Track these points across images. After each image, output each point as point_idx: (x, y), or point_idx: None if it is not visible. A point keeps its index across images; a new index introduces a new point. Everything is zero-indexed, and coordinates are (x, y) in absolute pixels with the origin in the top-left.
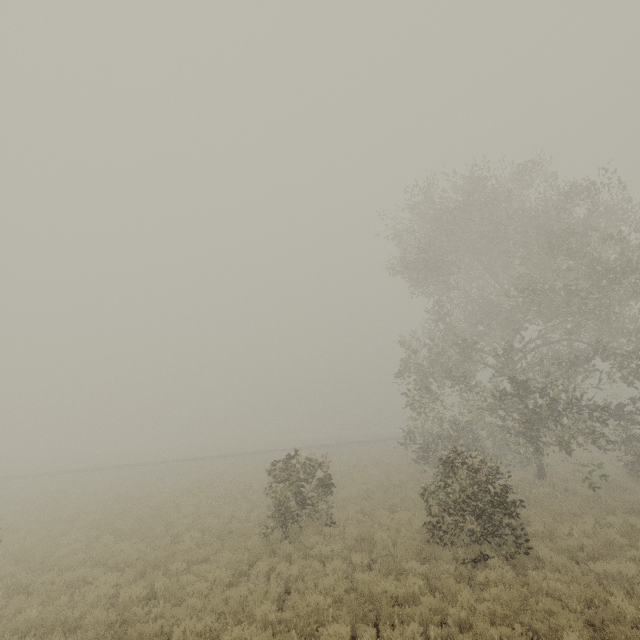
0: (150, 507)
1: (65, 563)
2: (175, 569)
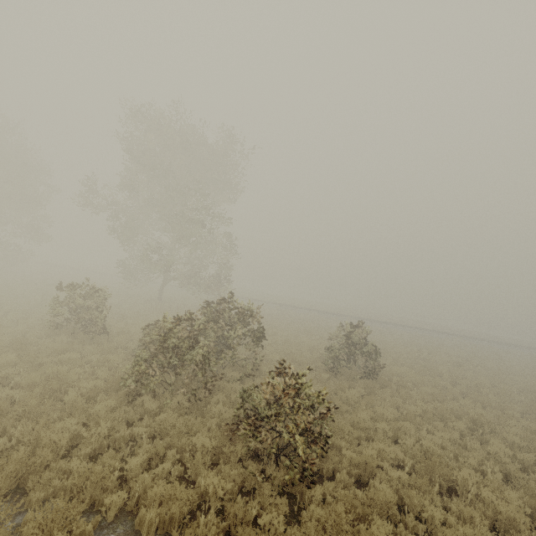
0: (406, 354)
1: (414, 379)
2: (511, 414)
